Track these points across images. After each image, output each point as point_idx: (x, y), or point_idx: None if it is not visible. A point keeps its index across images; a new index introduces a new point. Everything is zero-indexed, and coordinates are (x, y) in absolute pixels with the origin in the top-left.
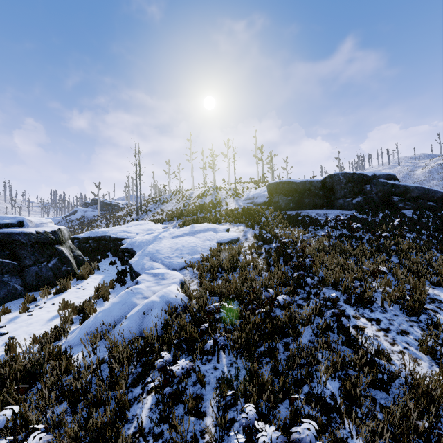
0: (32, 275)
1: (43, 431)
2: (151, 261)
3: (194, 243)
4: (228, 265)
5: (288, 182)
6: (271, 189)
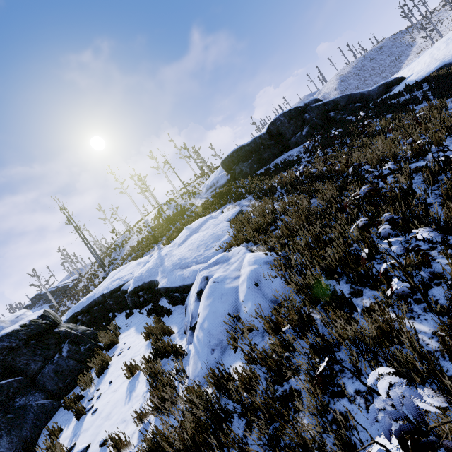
0: (50, 377)
1: (335, 440)
2: (185, 270)
3: (209, 232)
4: (270, 217)
5: (240, 148)
6: (227, 164)
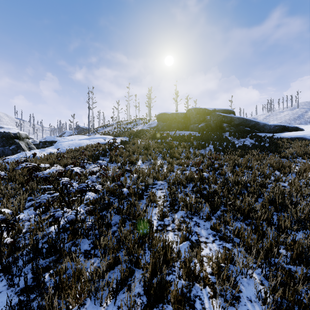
0: (0, 151)
1: None
2: (53, 148)
3: (83, 142)
4: (81, 149)
5: (164, 113)
6: (157, 118)
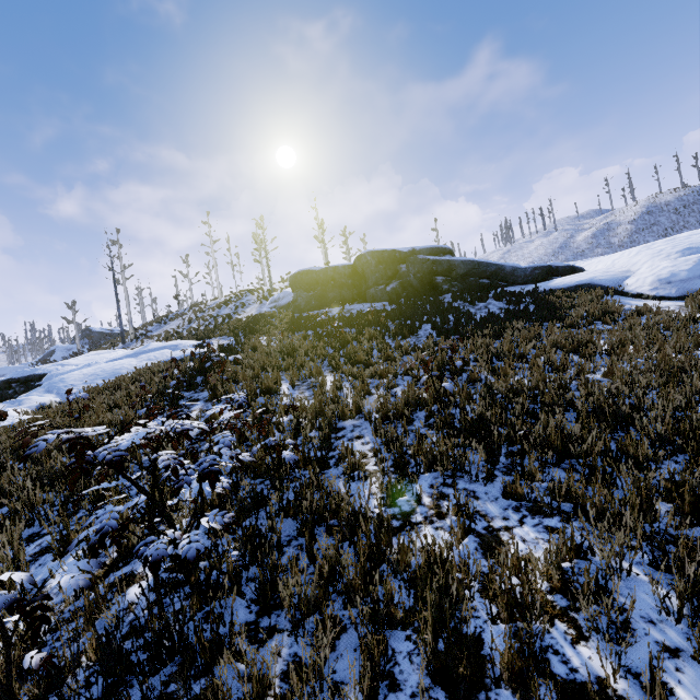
0: None
1: None
2: (43, 393)
3: (122, 365)
4: (125, 382)
5: (307, 271)
6: (291, 284)
